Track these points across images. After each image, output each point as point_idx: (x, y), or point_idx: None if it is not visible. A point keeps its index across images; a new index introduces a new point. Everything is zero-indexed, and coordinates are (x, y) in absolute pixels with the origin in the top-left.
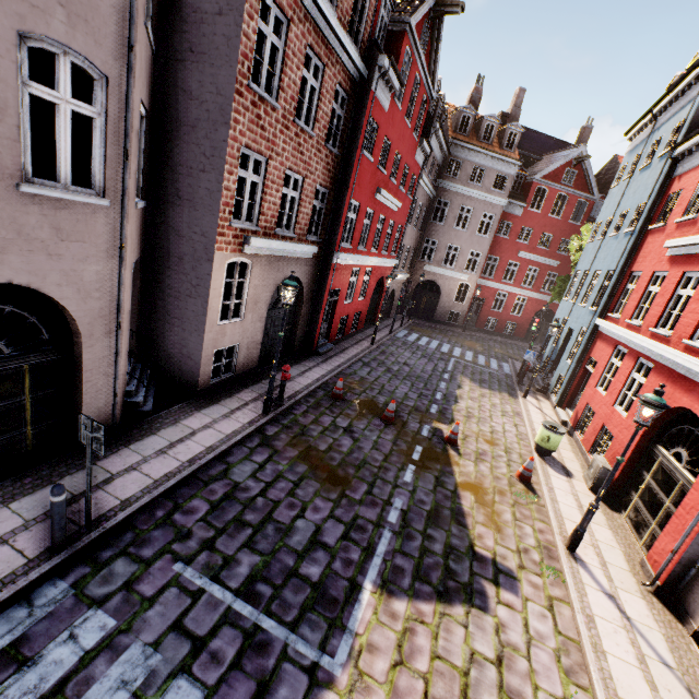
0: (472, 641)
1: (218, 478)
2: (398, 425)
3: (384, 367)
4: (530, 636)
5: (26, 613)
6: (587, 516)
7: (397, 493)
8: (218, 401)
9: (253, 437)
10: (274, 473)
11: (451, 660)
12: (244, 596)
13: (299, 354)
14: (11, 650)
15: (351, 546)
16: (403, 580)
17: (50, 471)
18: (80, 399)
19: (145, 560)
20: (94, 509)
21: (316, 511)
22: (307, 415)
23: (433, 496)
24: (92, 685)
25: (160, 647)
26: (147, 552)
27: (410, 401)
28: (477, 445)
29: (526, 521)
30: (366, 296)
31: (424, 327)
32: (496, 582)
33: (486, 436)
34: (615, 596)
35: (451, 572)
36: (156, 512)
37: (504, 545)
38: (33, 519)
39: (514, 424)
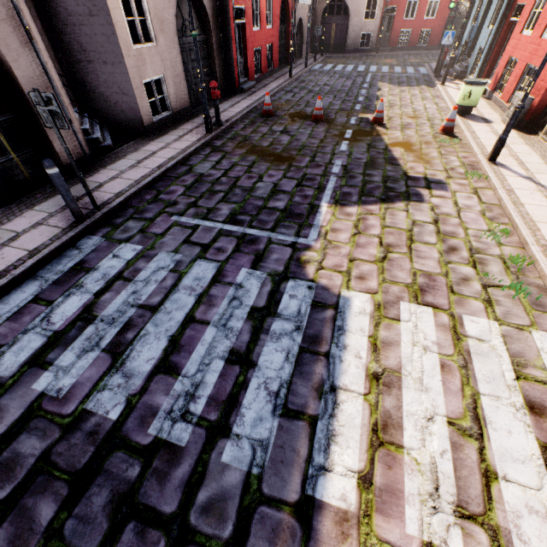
0: (412, 217)
1: (186, 174)
2: (327, 122)
3: (306, 90)
4: (459, 208)
5: (77, 252)
6: (511, 120)
7: (335, 158)
8: (166, 133)
9: (205, 149)
10: (230, 164)
11: (397, 227)
12: (230, 223)
13: (225, 95)
14: (77, 267)
15: (305, 189)
16: (352, 198)
17: (52, 189)
18: (40, 125)
19: (149, 219)
20: (96, 201)
21: (271, 177)
22: (246, 130)
23: (367, 154)
24: (140, 272)
25: (178, 252)
26: (148, 215)
27: (335, 106)
28: (402, 121)
29: (451, 154)
30: (273, 23)
31: (337, 58)
32: (428, 188)
33: (409, 114)
34: (531, 178)
35: (390, 189)
36: (145, 197)
37: (432, 169)
38: (54, 212)
39: (435, 103)
